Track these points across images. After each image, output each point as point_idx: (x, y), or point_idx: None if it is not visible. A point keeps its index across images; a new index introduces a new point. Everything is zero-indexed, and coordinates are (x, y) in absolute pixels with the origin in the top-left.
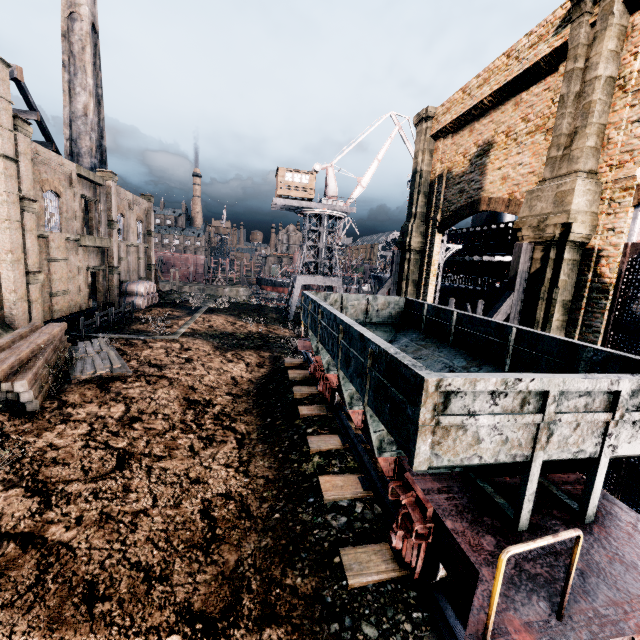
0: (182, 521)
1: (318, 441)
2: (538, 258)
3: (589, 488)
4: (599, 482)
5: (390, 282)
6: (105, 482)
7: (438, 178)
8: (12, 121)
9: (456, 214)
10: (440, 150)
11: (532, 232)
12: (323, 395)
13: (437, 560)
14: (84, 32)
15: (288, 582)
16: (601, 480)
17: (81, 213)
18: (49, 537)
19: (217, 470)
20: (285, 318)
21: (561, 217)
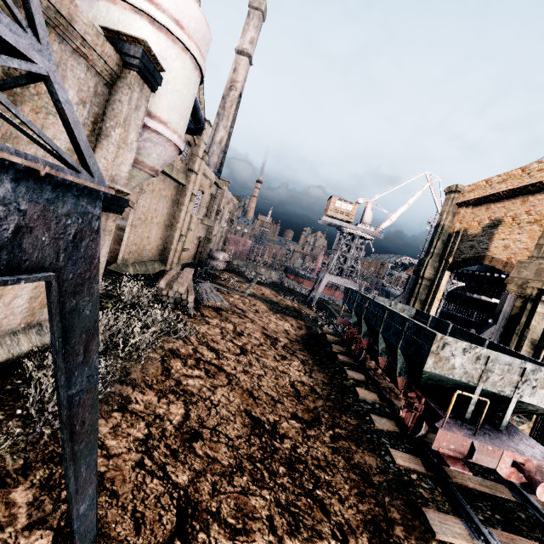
0: (281, 385)
1: (352, 373)
2: (518, 306)
3: (505, 412)
4: (510, 410)
5: (402, 296)
6: (239, 357)
7: (455, 233)
8: (203, 154)
9: (464, 261)
10: (461, 214)
11: (517, 288)
12: (354, 352)
13: (422, 425)
14: (235, 97)
15: (343, 418)
16: (511, 409)
17: (207, 204)
18: (226, 370)
19: (293, 371)
20: (309, 302)
21: (538, 284)
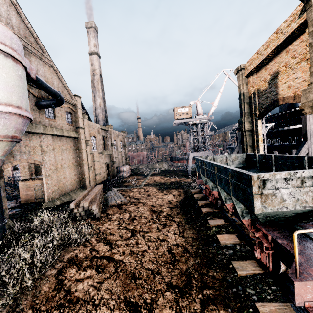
0: (161, 254)
1: (213, 221)
2: None
3: None
4: None
5: (237, 148)
6: (129, 240)
7: (253, 94)
8: (82, 115)
9: (266, 109)
10: (251, 81)
11: (310, 109)
12: (212, 202)
13: (279, 262)
14: (98, 78)
15: (210, 274)
16: None
17: (102, 142)
18: (115, 258)
19: (170, 236)
20: (187, 174)
21: None
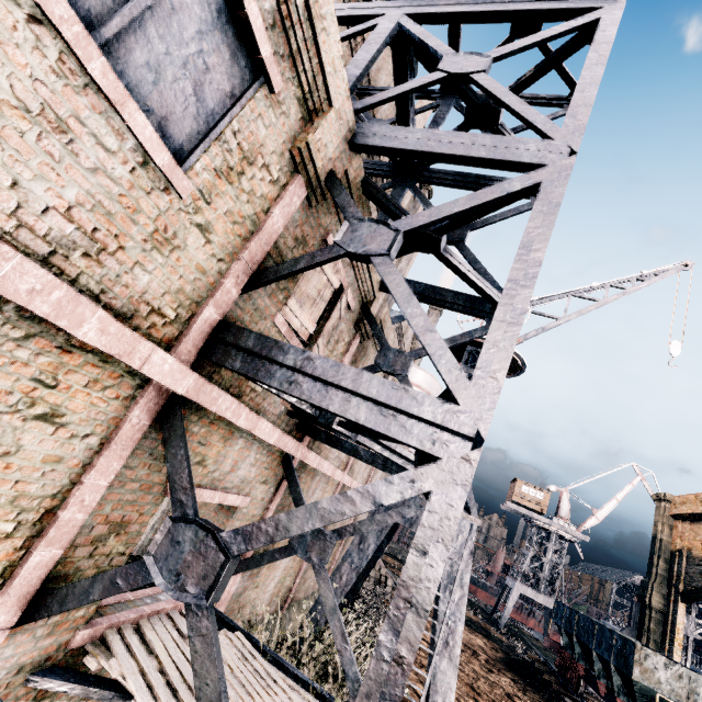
0: (497, 693)
1: (571, 701)
2: None
3: None
4: None
5: (628, 631)
6: None
7: (678, 551)
8: None
9: (697, 591)
10: (679, 529)
11: None
12: (570, 681)
13: None
14: None
15: None
16: None
17: None
18: None
19: (505, 684)
20: (495, 622)
21: None
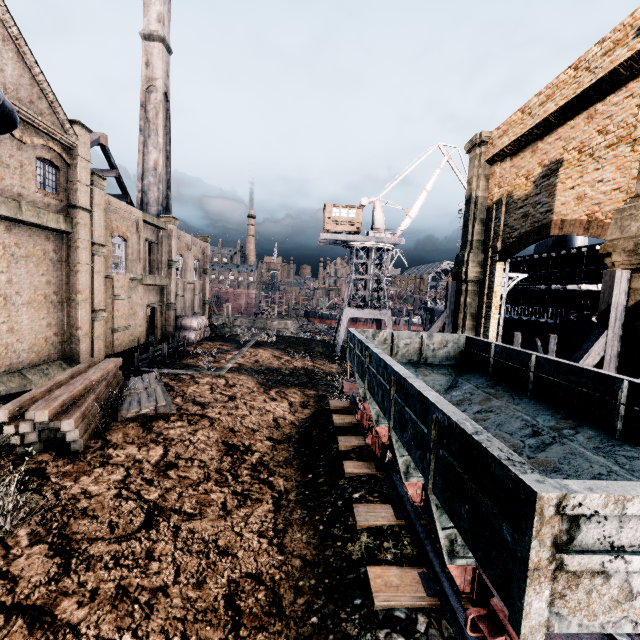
0: (203, 608)
1: (366, 512)
2: (638, 288)
3: None
4: None
5: (445, 315)
6: (129, 544)
7: (496, 203)
8: (90, 177)
9: (520, 240)
10: (497, 174)
11: (627, 257)
12: (372, 450)
13: None
14: (158, 101)
15: None
16: None
17: (144, 255)
18: (59, 615)
19: (248, 539)
20: (332, 352)
21: None
